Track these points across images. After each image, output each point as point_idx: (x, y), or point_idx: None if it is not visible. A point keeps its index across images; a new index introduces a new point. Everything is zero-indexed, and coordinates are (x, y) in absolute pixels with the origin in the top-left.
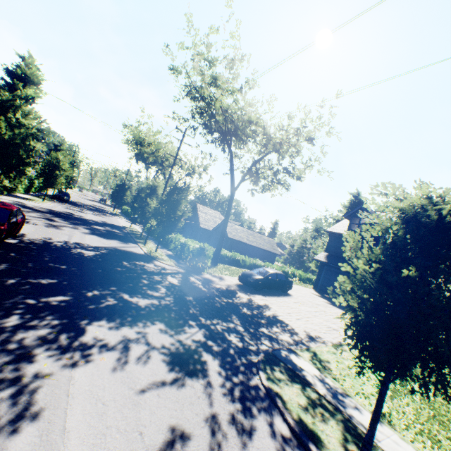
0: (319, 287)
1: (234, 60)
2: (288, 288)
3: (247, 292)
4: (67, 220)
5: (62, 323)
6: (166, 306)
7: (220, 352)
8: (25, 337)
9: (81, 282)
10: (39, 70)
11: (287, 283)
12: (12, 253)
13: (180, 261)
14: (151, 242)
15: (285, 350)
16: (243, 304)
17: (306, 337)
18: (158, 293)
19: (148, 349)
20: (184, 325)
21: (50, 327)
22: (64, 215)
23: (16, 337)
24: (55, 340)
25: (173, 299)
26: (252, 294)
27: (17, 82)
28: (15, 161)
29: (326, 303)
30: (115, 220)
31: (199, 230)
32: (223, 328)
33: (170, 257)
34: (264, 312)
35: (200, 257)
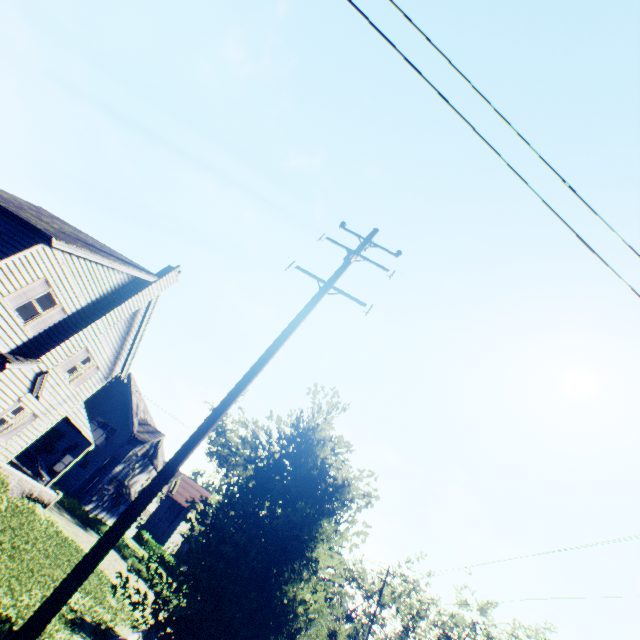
0: None
1: None
2: None
3: None
4: None
5: None
6: None
7: None
8: None
9: None
10: None
11: None
12: None
13: None
14: None
15: None
16: None
17: None
18: None
19: None
20: None
21: None
22: None
23: None
24: None
25: None
26: None
27: None
28: None
29: None
30: None
31: None
32: None
33: None
34: None
35: None
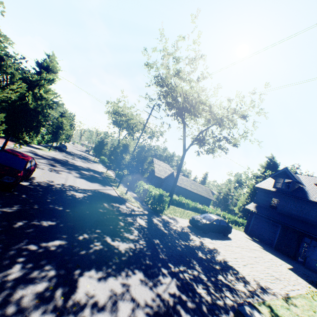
0: (249, 231)
1: (194, 58)
2: (228, 232)
3: (197, 234)
4: (64, 166)
5: (58, 274)
6: (141, 251)
7: (195, 310)
8: (24, 295)
9: (74, 225)
10: (58, 63)
11: (227, 228)
12: (23, 194)
13: (143, 202)
14: (121, 185)
15: (247, 305)
16: (197, 247)
17: (257, 288)
18: (133, 236)
19: (133, 309)
20: (159, 274)
21: (47, 280)
22: (62, 161)
23: (15, 295)
24: (51, 298)
25: (145, 243)
26: (202, 237)
27: (43, 71)
28: (35, 123)
29: (260, 248)
30: (96, 167)
31: (154, 177)
32: (189, 277)
33: (136, 199)
34: (216, 257)
35: (160, 202)
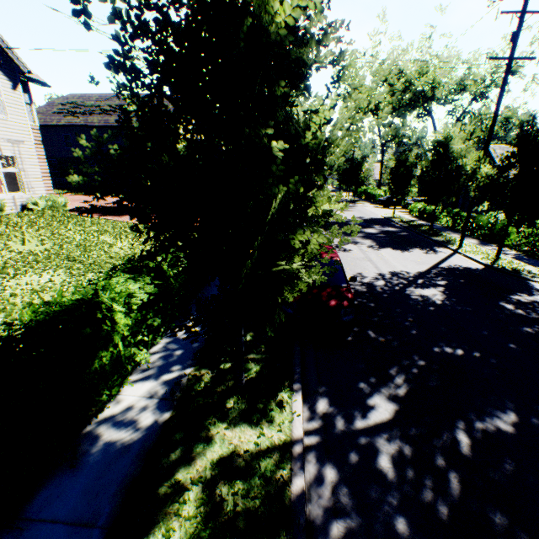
0: None
1: None
2: None
3: None
4: None
5: None
6: None
7: None
8: None
9: None
10: None
11: None
12: (367, 330)
13: None
14: (451, 235)
15: None
16: None
17: None
18: None
19: None
20: None
21: None
22: None
23: None
24: None
25: None
26: None
27: None
28: None
29: None
30: (366, 211)
31: None
32: None
33: (531, 264)
34: None
35: None
